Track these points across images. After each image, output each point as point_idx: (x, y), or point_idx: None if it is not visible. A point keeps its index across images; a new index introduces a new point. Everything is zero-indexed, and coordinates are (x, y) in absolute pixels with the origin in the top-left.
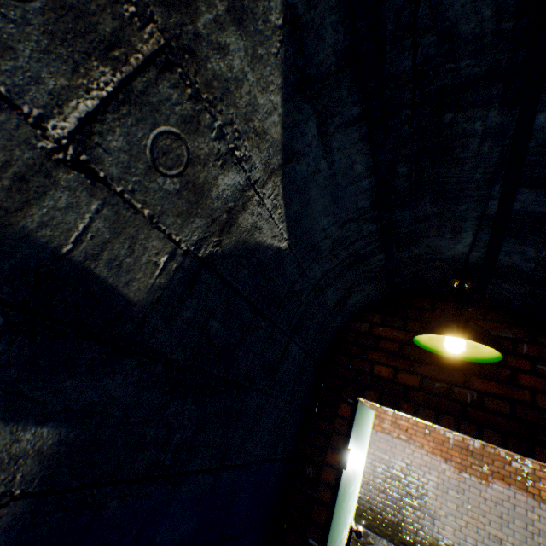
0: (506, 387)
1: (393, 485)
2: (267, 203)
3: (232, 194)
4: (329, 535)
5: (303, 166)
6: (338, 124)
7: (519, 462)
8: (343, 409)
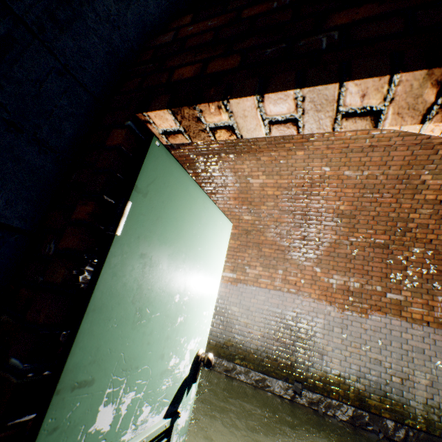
0: None
1: (286, 333)
2: None
3: None
4: (79, 349)
5: None
6: None
7: (393, 293)
8: (115, 139)
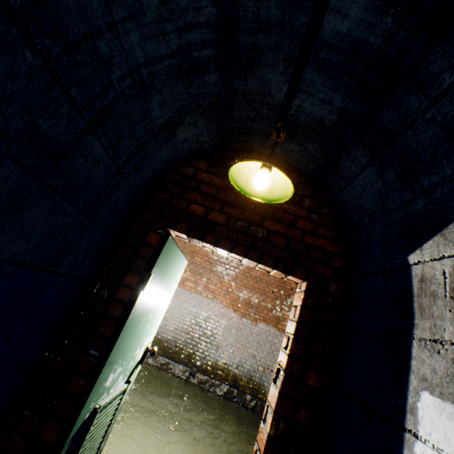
0: (288, 228)
1: (196, 329)
2: None
3: None
4: (115, 347)
5: None
6: None
7: (277, 311)
8: (152, 239)
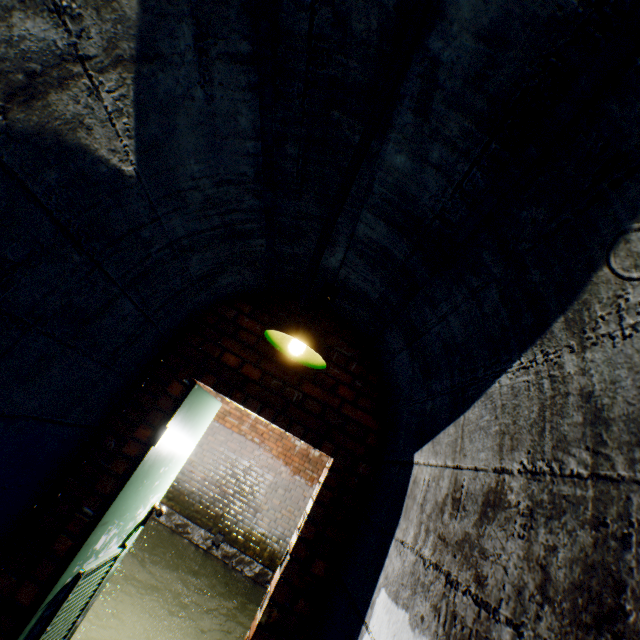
0: (327, 394)
1: (231, 482)
2: (106, 99)
3: (40, 53)
4: (113, 506)
5: (170, 79)
6: (222, 50)
7: None
8: (175, 388)
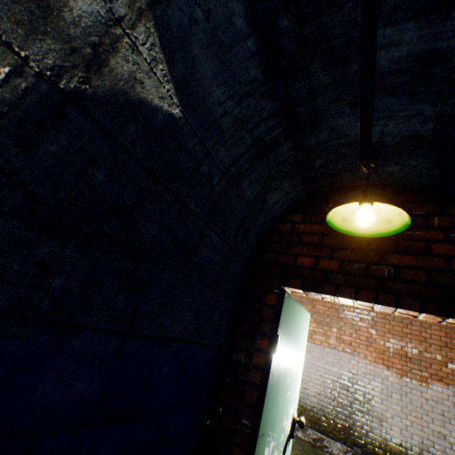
0: (421, 258)
1: (342, 393)
2: (143, 52)
3: (93, 26)
4: (263, 416)
5: (176, 12)
6: None
7: (454, 364)
8: (270, 299)
